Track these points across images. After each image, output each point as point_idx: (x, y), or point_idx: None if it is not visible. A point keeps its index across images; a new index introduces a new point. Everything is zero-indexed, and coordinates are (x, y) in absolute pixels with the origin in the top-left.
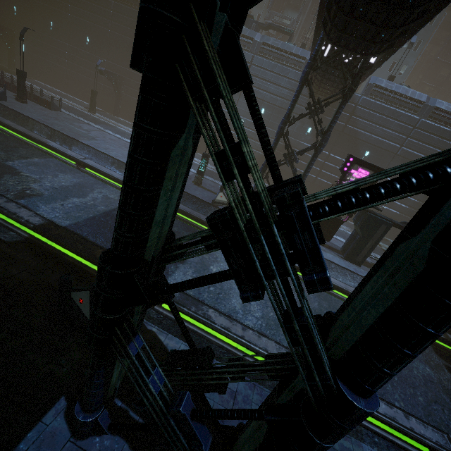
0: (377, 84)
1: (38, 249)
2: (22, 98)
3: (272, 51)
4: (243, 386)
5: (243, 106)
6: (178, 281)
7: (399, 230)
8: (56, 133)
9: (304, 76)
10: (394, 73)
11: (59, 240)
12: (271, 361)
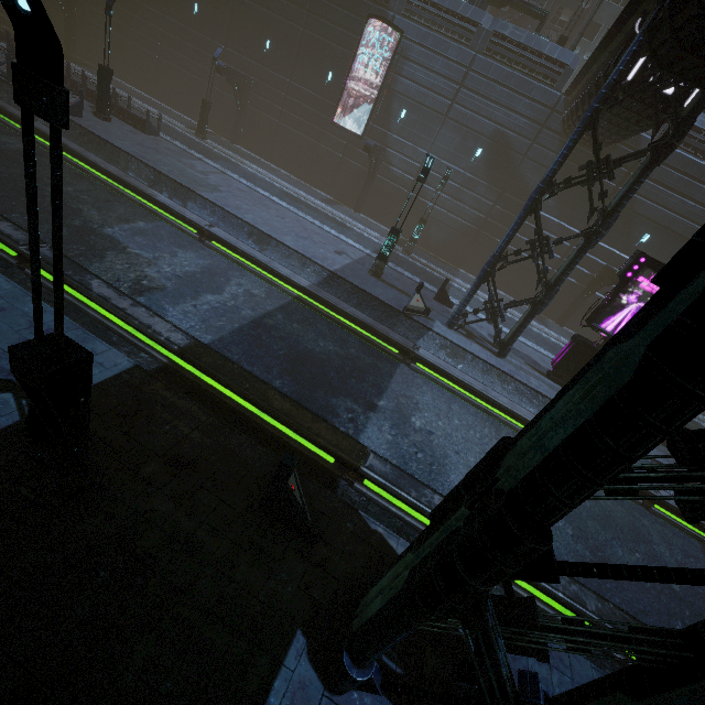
0: None
1: (183, 382)
2: (104, 113)
3: (508, 49)
4: None
5: (446, 142)
6: (374, 441)
7: None
8: (162, 178)
9: (590, 116)
10: None
11: (217, 374)
12: (645, 639)
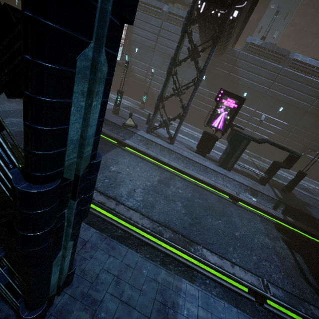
0: (252, 42)
1: None
2: None
3: (176, 18)
4: (95, 238)
5: (156, 60)
6: None
7: (269, 150)
8: None
9: (183, 27)
10: (269, 37)
11: None
12: None
